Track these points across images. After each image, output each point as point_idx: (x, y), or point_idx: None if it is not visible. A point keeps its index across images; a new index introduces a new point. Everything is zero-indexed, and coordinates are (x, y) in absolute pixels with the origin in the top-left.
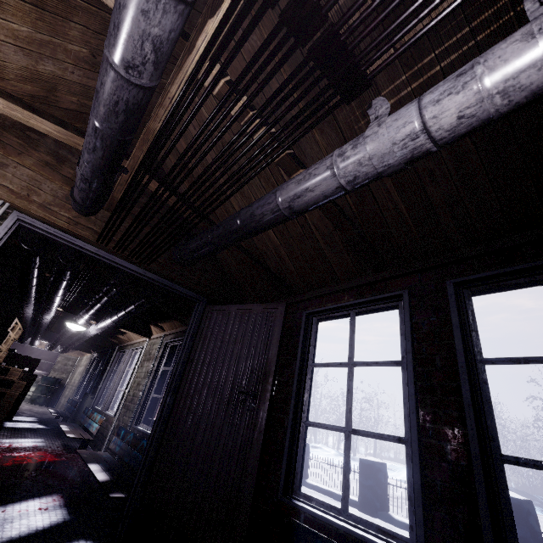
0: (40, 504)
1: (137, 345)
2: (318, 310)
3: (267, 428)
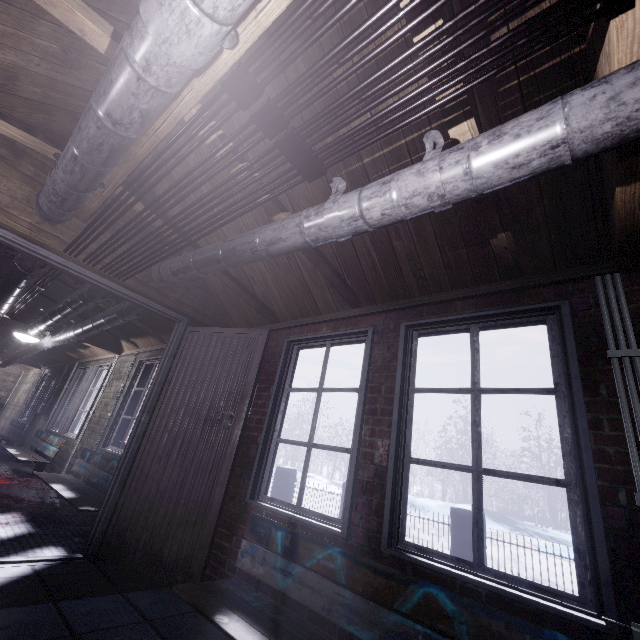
0: None
1: (103, 362)
2: (299, 338)
3: (242, 445)
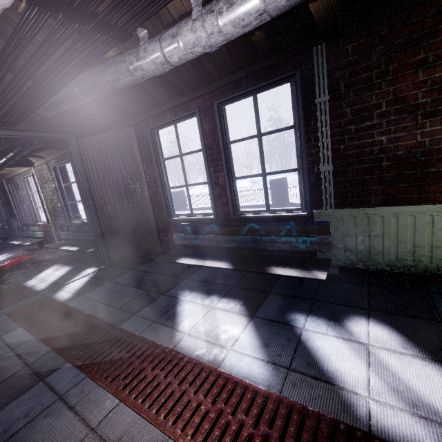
0: (51, 270)
1: (24, 174)
2: (155, 126)
3: (151, 196)
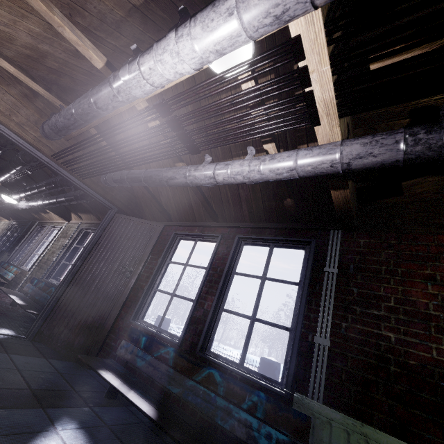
0: None
1: (56, 224)
2: (181, 233)
3: (134, 289)
